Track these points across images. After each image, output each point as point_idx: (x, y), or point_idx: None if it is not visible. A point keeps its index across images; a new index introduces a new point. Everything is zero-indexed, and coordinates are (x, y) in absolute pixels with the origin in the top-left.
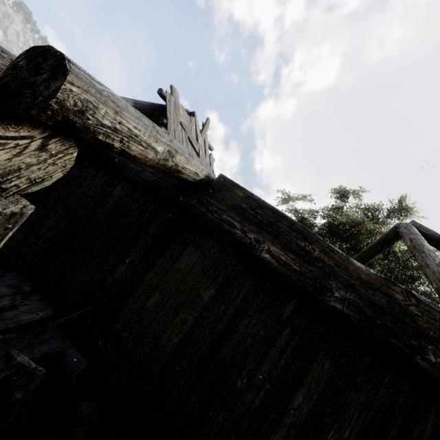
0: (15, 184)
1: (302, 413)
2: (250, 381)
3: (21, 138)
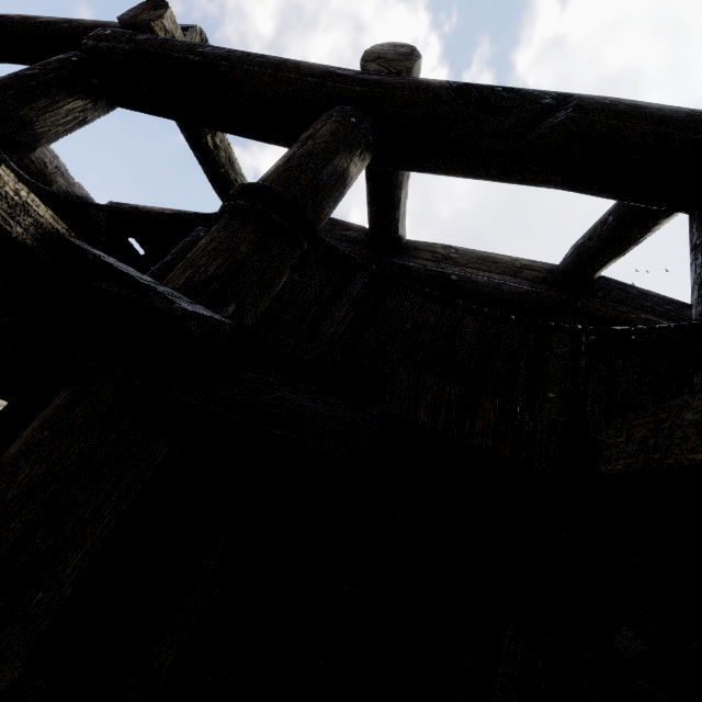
0: None
1: None
2: None
3: None
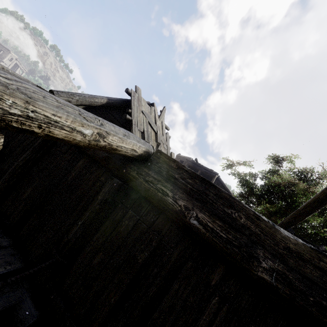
0: None
1: None
2: None
3: None
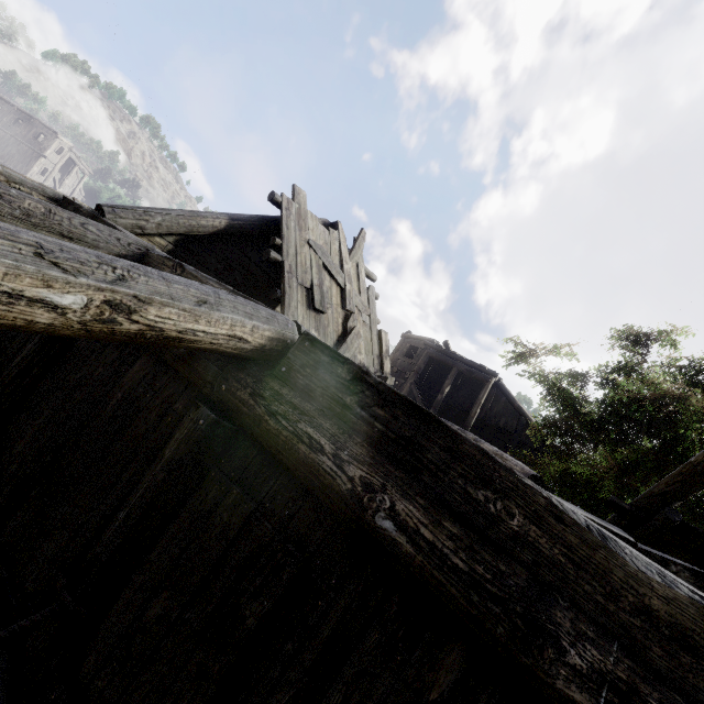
0: None
1: None
2: None
3: None
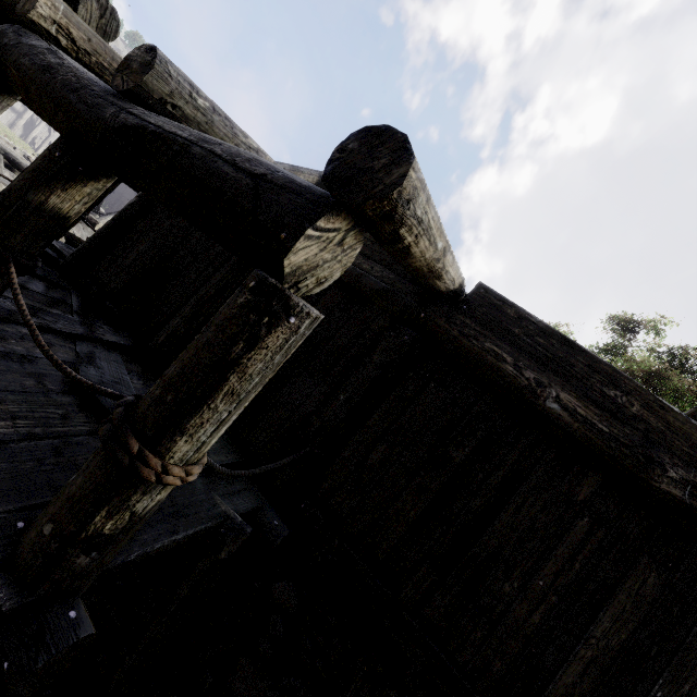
0: (307, 284)
1: (610, 646)
2: (524, 587)
3: (333, 230)
